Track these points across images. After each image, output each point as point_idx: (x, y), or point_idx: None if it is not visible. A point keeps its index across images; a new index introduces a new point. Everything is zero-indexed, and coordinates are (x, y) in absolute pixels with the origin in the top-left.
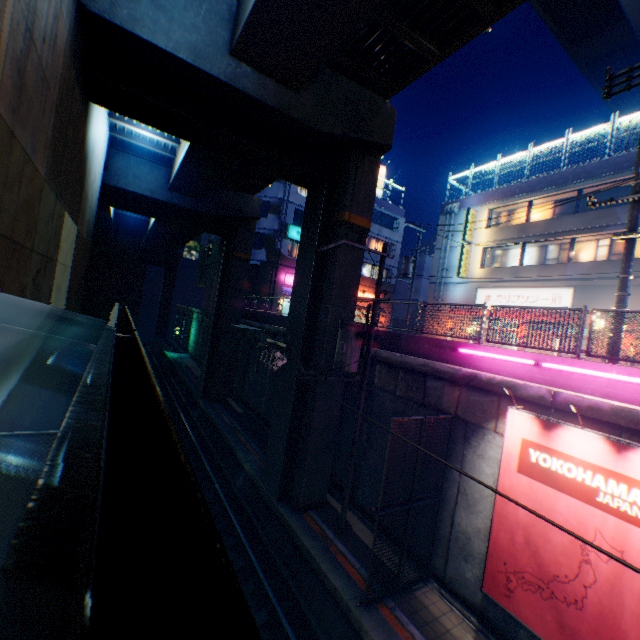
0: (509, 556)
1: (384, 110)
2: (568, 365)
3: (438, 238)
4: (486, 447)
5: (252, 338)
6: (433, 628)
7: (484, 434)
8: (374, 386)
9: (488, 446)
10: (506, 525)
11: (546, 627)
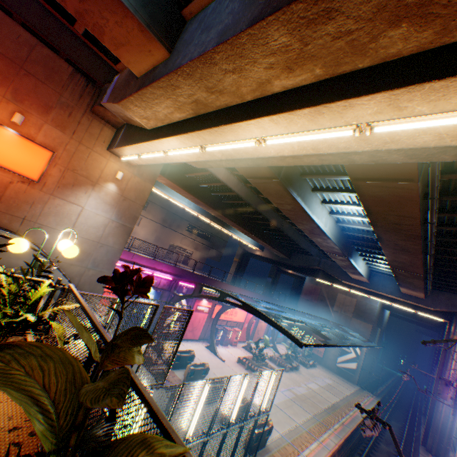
0: None
1: None
2: None
3: None
4: None
5: None
6: None
7: None
8: None
9: None
10: None
11: None
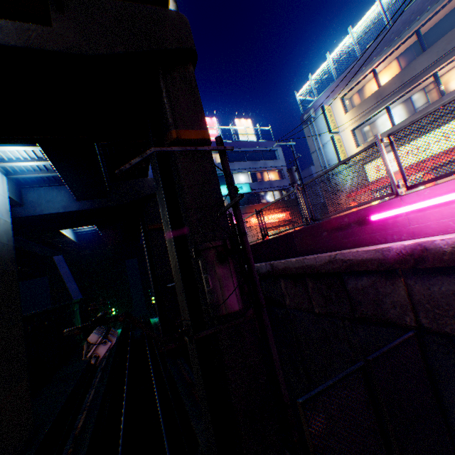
0: None
1: (169, 17)
2: None
3: (309, 144)
4: None
5: None
6: None
7: None
8: (288, 307)
9: None
10: None
11: None
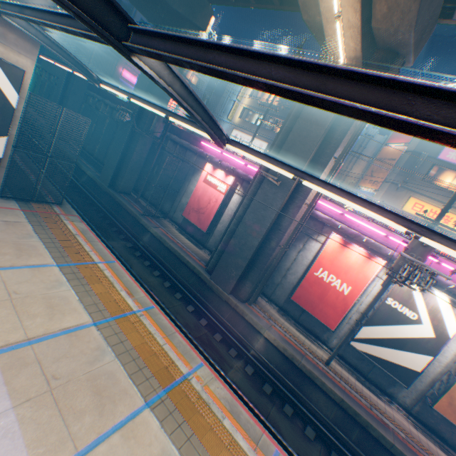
0: (193, 205)
1: (207, 10)
2: (229, 155)
3: (226, 91)
4: (198, 177)
5: (94, 106)
6: (164, 225)
7: (199, 173)
8: (166, 151)
9: (199, 177)
10: (195, 197)
11: (195, 220)
